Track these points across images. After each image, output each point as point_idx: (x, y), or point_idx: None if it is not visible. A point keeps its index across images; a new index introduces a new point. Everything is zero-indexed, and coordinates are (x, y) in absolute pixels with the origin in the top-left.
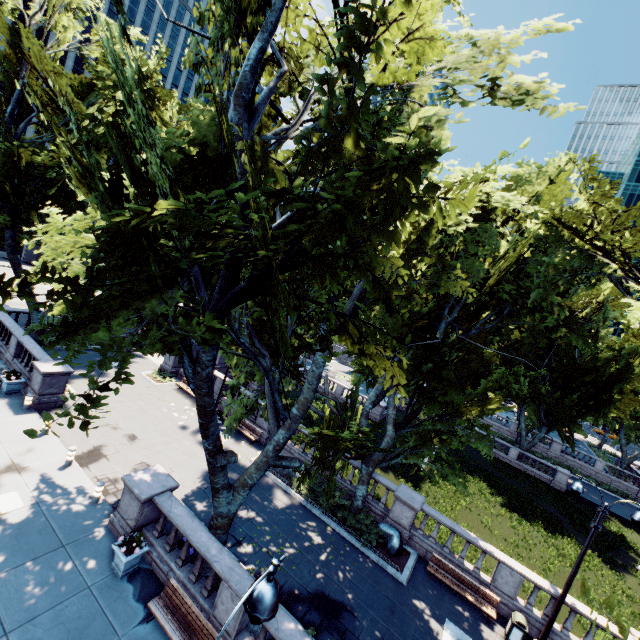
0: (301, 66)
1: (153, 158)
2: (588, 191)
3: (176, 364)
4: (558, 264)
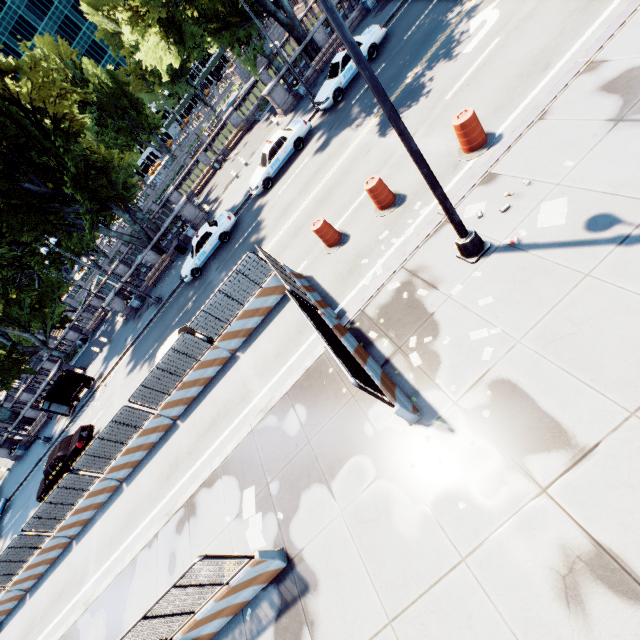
0: None
1: None
2: None
3: None
4: None
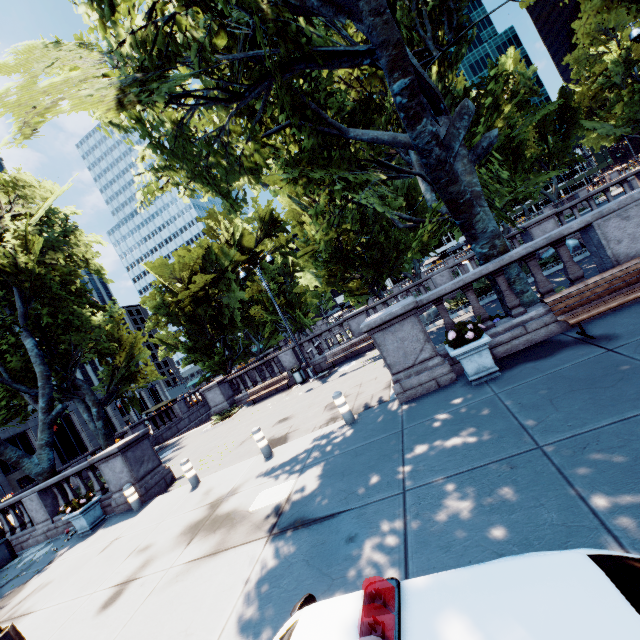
0: None
1: None
2: None
3: (226, 396)
4: None
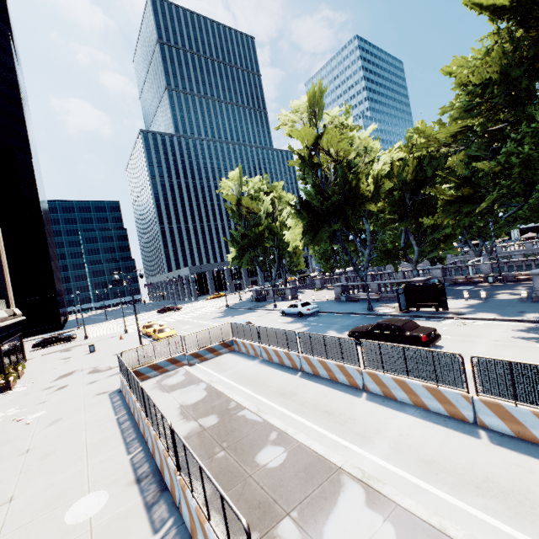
0: (324, 164)
1: (315, 201)
2: (421, 136)
3: (321, 283)
4: (429, 159)
